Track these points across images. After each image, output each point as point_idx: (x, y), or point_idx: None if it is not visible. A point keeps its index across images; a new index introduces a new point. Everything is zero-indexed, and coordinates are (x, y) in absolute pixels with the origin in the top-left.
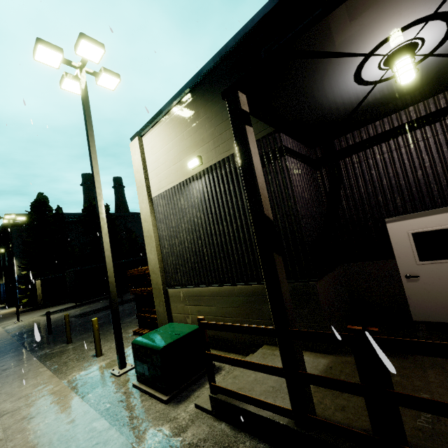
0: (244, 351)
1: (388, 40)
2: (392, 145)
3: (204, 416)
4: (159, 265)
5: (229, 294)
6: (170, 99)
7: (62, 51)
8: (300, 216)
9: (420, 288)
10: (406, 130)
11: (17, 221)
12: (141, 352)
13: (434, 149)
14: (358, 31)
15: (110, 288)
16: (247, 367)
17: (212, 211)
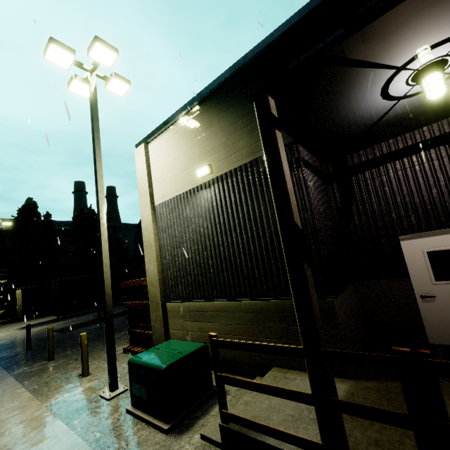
0: (250, 373)
1: (422, 54)
2: (406, 163)
3: (212, 449)
4: (158, 277)
5: (236, 310)
6: (181, 107)
7: (75, 52)
8: (317, 229)
9: (436, 309)
10: (420, 149)
11: (1, 226)
12: (139, 372)
13: (449, 168)
14: (397, 41)
15: (106, 300)
16: (268, 392)
17: (220, 221)
